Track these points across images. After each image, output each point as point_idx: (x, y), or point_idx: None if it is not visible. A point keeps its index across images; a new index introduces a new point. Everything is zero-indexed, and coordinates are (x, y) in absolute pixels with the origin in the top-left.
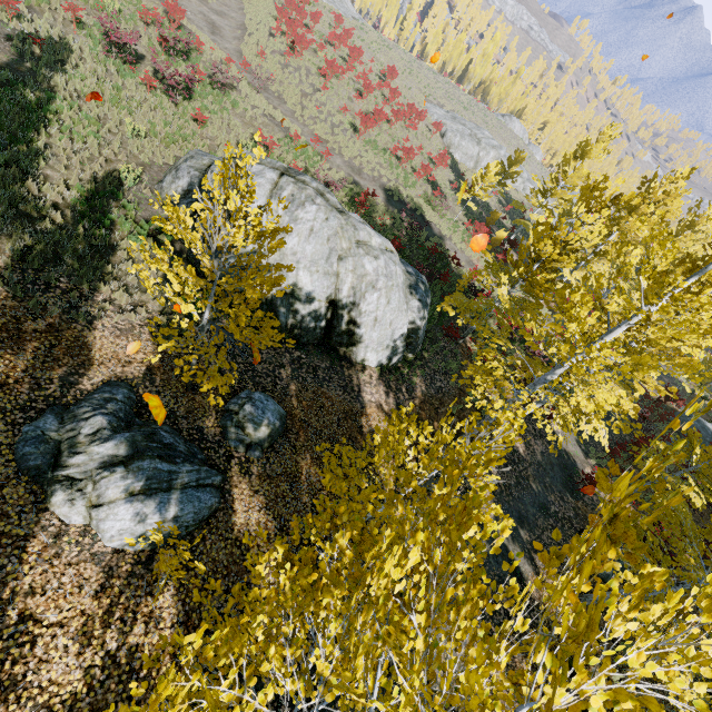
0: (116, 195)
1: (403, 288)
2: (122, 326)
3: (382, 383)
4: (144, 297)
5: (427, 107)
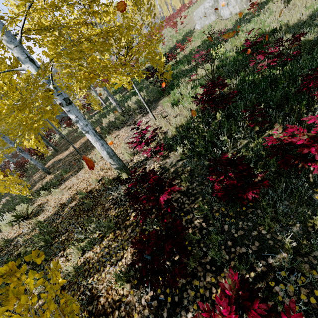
0: None
1: None
2: None
3: None
4: None
5: None
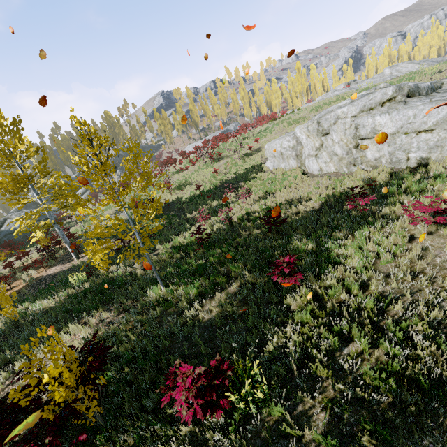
0: None
1: None
2: None
3: None
4: None
5: None
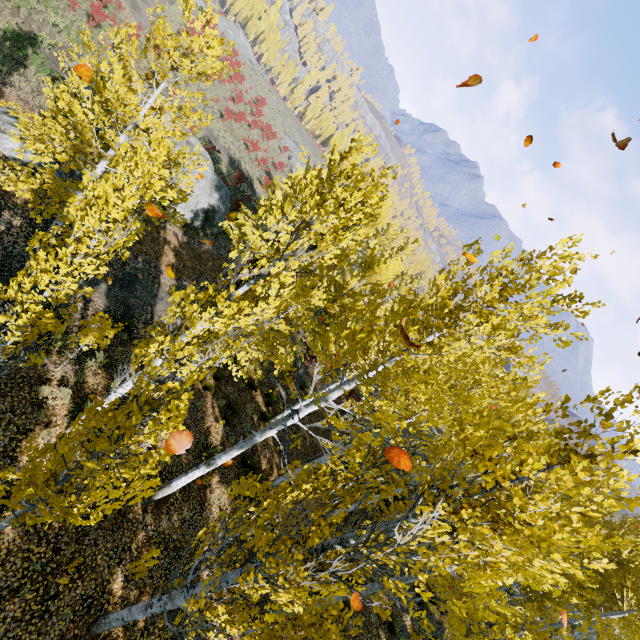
0: (33, 45)
1: (210, 182)
2: (23, 98)
3: (183, 229)
4: (38, 98)
5: (285, 137)
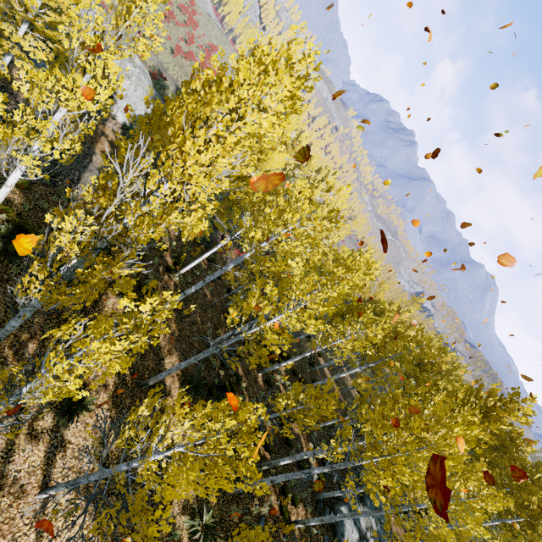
0: None
1: (147, 93)
2: None
3: (122, 130)
4: None
5: None
